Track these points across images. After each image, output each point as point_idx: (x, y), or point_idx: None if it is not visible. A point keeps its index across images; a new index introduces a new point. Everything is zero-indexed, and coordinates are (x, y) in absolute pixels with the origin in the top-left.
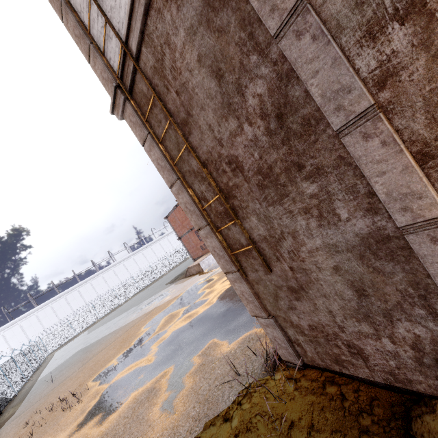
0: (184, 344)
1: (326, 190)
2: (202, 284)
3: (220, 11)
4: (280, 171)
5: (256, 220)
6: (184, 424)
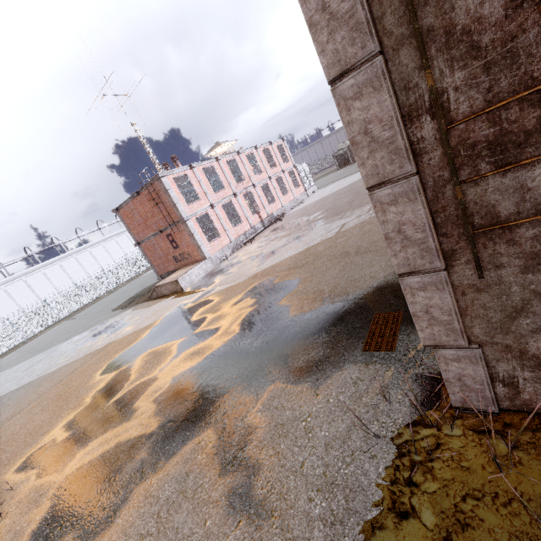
0: (213, 395)
1: None
2: (194, 307)
3: None
4: None
5: None
6: (309, 534)
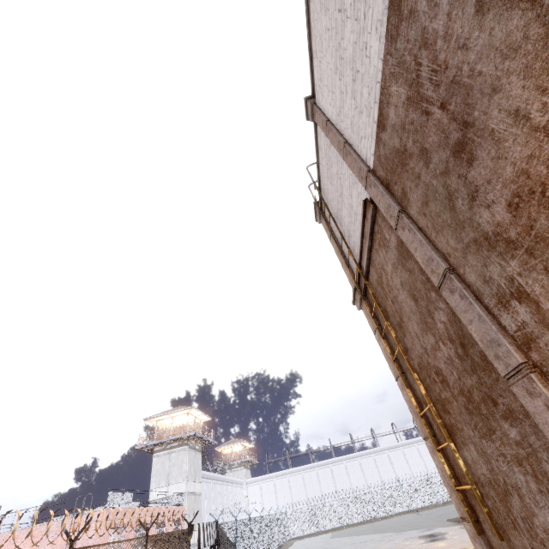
0: None
1: (528, 441)
2: None
3: (407, 260)
4: (478, 399)
5: (475, 451)
6: None
